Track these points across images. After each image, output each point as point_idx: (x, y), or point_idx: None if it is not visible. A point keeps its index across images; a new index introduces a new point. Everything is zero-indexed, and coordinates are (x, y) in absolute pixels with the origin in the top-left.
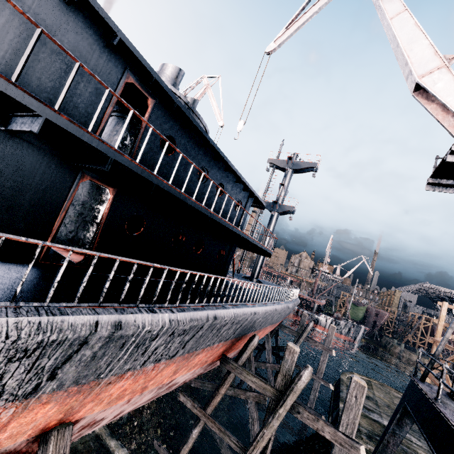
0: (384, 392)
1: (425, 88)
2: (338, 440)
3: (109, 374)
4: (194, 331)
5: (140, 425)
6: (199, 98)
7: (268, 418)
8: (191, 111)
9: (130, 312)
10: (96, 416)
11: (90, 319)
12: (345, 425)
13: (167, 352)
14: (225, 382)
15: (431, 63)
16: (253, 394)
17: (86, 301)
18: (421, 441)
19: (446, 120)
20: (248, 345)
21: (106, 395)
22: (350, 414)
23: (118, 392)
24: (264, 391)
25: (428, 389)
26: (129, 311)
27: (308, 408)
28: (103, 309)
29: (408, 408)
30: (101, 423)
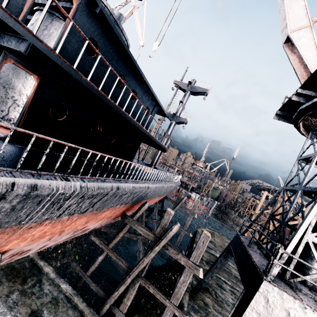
0: (221, 239)
1: (292, 41)
2: (188, 265)
3: (29, 221)
4: (100, 196)
5: (63, 253)
6: (127, 17)
7: (148, 252)
8: (115, 23)
9: (46, 178)
10: (23, 248)
11: (6, 180)
12: (194, 257)
13: (79, 209)
14: (123, 230)
15: (301, 22)
16: (142, 237)
17: (6, 166)
18: (234, 265)
19: (299, 70)
20: (141, 208)
21: (28, 235)
22: (198, 251)
23: (40, 234)
24: (147, 236)
25: (245, 239)
26: (45, 177)
27: (175, 246)
28: (20, 174)
29: (232, 249)
30: (29, 252)
